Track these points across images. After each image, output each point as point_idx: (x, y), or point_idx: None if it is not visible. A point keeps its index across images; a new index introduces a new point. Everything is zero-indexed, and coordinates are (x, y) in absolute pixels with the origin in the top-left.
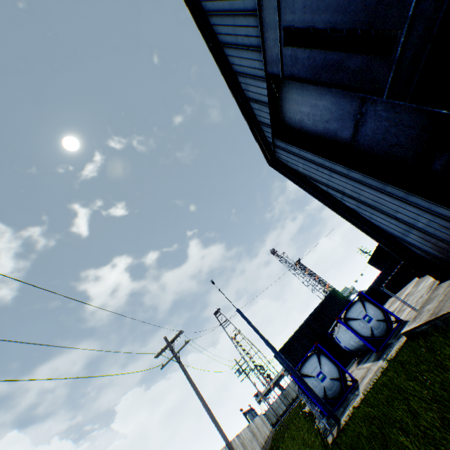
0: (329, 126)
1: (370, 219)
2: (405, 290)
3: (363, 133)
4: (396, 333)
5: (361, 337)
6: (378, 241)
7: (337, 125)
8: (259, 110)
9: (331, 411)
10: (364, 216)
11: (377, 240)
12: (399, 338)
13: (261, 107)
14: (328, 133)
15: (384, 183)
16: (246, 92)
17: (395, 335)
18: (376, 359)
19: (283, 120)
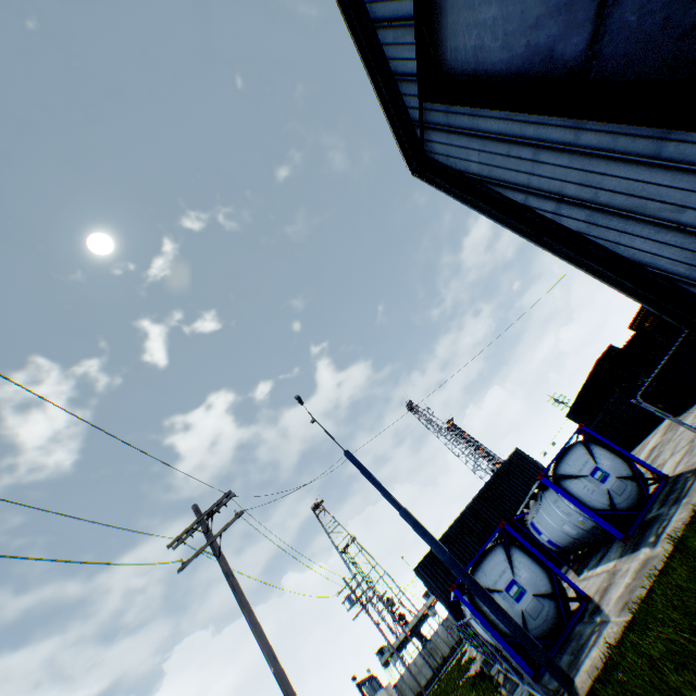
0: (538, 39)
1: (617, 246)
2: (644, 445)
3: (616, 27)
4: (665, 497)
5: (590, 511)
6: (632, 294)
7: (557, 27)
8: (396, 45)
9: (551, 661)
10: (603, 245)
11: (629, 291)
12: (681, 500)
13: (398, 36)
14: (535, 59)
15: (661, 137)
16: (370, 8)
17: (663, 501)
18: (628, 551)
19: (442, 62)
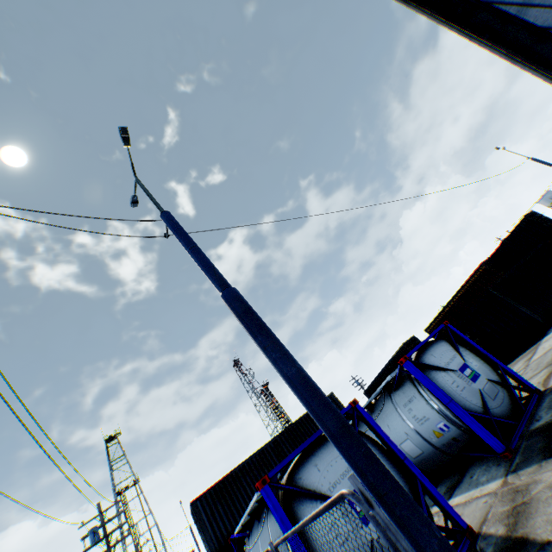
0: None
1: None
2: None
3: None
4: None
5: (463, 409)
6: None
7: None
8: None
9: None
10: None
11: None
12: None
13: None
14: None
15: None
16: None
17: None
18: (535, 459)
19: None
